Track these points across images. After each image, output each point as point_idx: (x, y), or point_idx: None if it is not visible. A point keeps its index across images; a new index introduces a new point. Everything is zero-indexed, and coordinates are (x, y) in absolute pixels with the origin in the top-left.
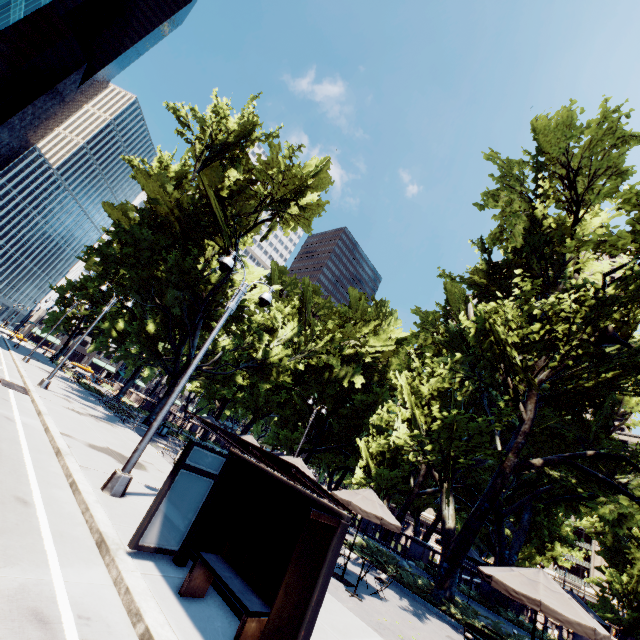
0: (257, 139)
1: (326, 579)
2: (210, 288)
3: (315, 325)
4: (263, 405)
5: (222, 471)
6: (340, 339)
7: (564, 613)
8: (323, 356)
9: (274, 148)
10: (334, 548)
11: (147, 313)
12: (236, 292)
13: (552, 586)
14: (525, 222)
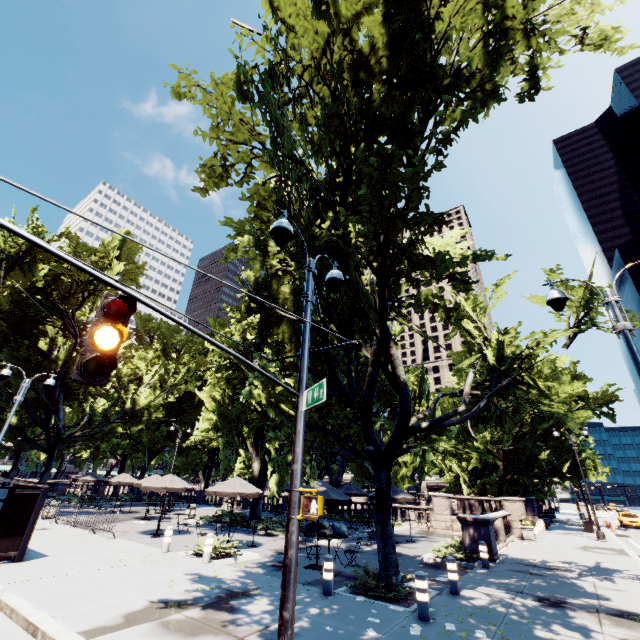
0: (50, 240)
1: (37, 514)
2: (61, 364)
3: (167, 365)
4: (149, 444)
5: (8, 496)
6: (196, 368)
7: (227, 491)
8: (183, 387)
9: (73, 239)
10: (39, 501)
11: (4, 405)
12: (20, 388)
13: (235, 482)
14: (260, 261)
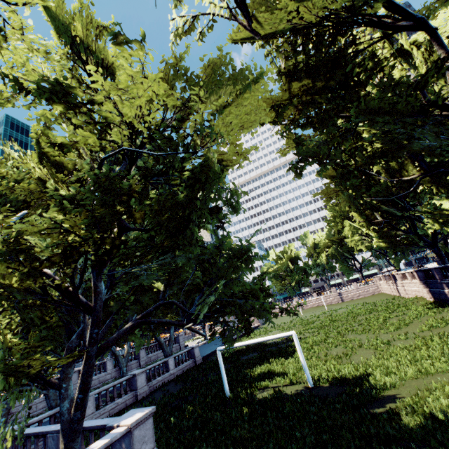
0: None
1: None
2: None
3: None
4: None
5: None
6: None
7: None
8: None
9: None
10: None
11: None
12: None
13: None
14: None
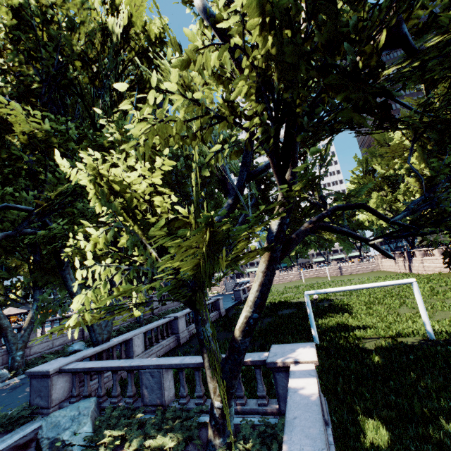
0: None
1: None
2: None
3: None
4: None
5: None
6: None
7: None
8: None
9: None
10: None
11: None
12: None
13: None
14: None
